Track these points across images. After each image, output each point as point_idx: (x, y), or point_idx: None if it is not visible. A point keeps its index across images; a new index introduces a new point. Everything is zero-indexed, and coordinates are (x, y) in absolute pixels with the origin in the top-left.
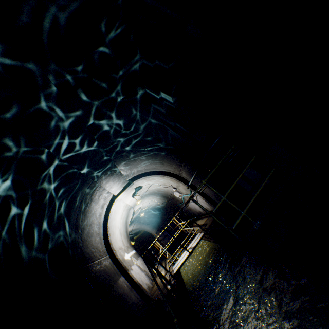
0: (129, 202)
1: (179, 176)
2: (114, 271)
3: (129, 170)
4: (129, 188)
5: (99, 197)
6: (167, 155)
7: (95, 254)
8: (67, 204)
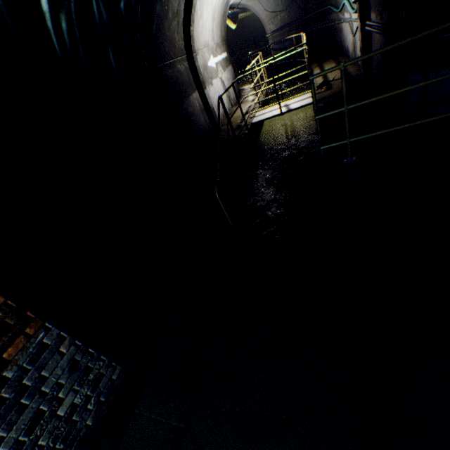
0: None
1: None
2: (189, 83)
3: None
4: None
5: None
6: None
7: (167, 52)
8: None
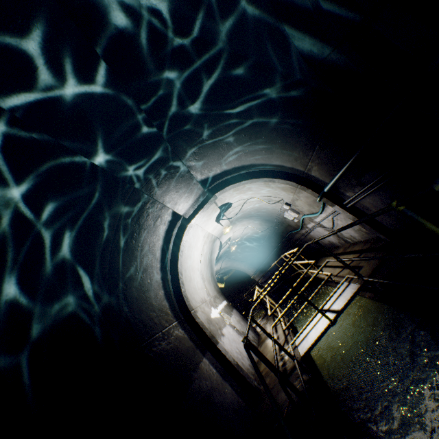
0: (212, 230)
1: (301, 177)
2: (194, 346)
3: (206, 170)
4: (209, 206)
5: (156, 222)
6: (284, 125)
7: (157, 321)
8: (78, 236)
